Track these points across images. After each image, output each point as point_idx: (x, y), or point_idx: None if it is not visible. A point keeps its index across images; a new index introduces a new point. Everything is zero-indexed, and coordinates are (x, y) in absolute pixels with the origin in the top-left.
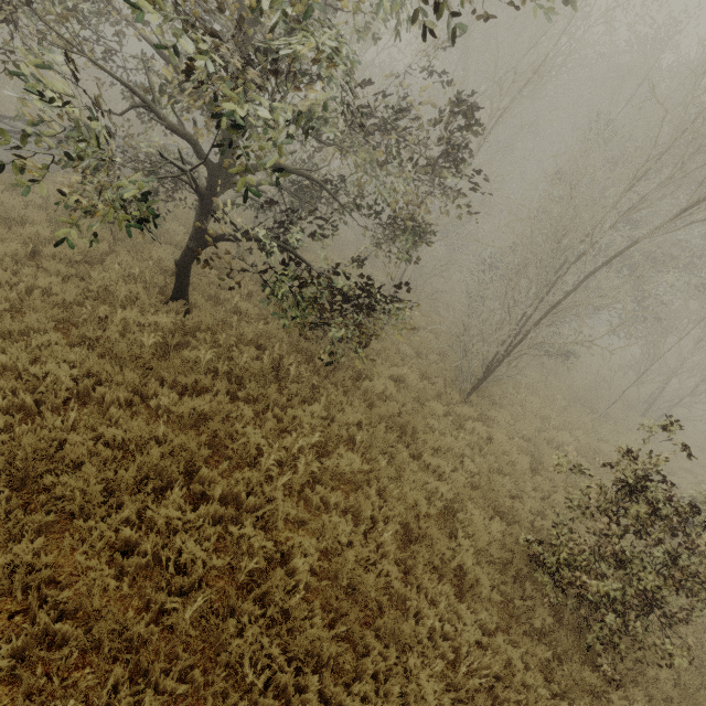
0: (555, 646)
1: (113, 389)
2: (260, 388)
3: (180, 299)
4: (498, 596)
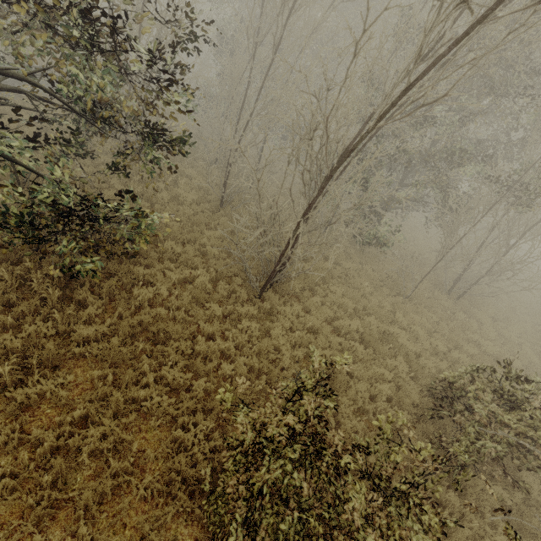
0: None
1: None
2: None
3: None
4: (156, 540)
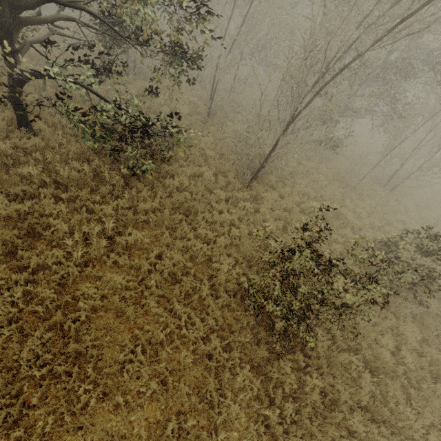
0: (258, 334)
1: None
2: (75, 192)
3: (24, 128)
4: (219, 312)
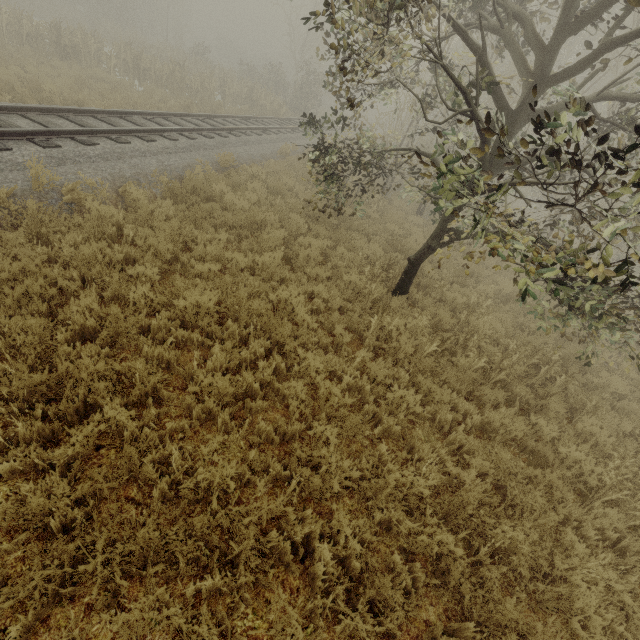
0: None
1: (436, 408)
2: (542, 400)
3: (403, 293)
4: None
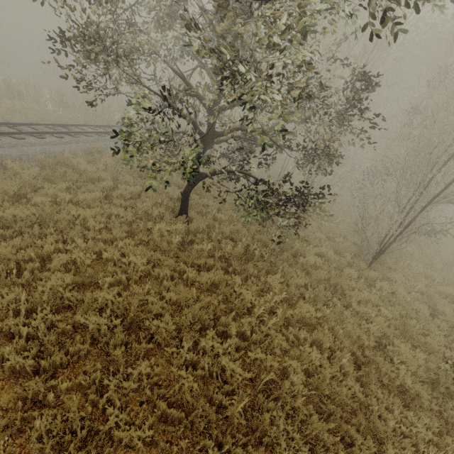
0: None
1: (163, 270)
2: (242, 265)
3: (183, 214)
4: (437, 406)
